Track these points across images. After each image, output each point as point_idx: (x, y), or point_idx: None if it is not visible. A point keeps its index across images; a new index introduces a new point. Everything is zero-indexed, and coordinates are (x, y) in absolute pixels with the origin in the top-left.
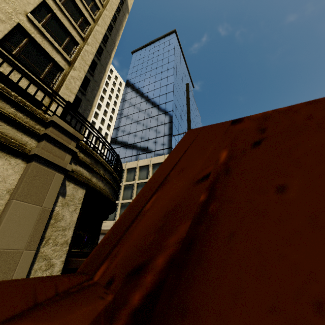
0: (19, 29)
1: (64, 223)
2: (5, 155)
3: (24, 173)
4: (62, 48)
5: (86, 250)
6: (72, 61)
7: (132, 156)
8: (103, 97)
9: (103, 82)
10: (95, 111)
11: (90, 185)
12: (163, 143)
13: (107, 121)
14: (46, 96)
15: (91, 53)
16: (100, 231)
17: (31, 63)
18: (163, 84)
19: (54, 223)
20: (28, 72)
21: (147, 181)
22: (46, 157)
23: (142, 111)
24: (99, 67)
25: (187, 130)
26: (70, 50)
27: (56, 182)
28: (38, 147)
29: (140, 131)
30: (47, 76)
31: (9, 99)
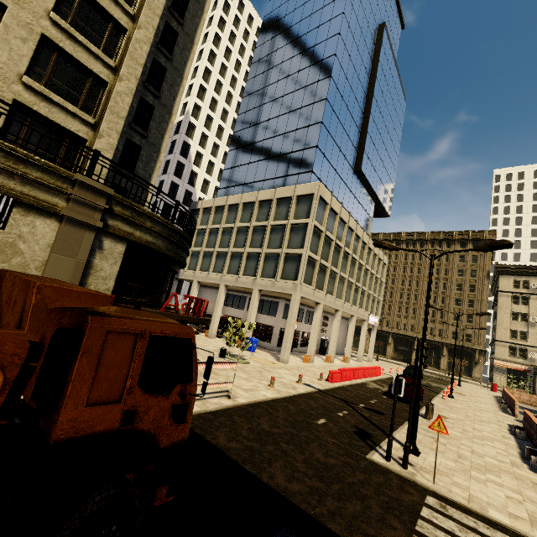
0: (45, 41)
1: (104, 273)
2: (41, 216)
3: (58, 231)
4: (103, 48)
5: (141, 300)
6: (119, 64)
7: (254, 182)
8: (225, 67)
9: (189, 66)
10: (212, 96)
11: (131, 239)
12: (301, 164)
13: (233, 113)
14: (89, 129)
15: (146, 40)
16: (164, 284)
17: (66, 86)
18: (321, 37)
19: (94, 273)
20: (63, 102)
21: (265, 224)
22: (74, 216)
23: (277, 99)
24: (182, 40)
25: (359, 134)
26: (115, 46)
27: (88, 238)
28: (67, 206)
29: (270, 139)
30: (88, 99)
31: (35, 163)
